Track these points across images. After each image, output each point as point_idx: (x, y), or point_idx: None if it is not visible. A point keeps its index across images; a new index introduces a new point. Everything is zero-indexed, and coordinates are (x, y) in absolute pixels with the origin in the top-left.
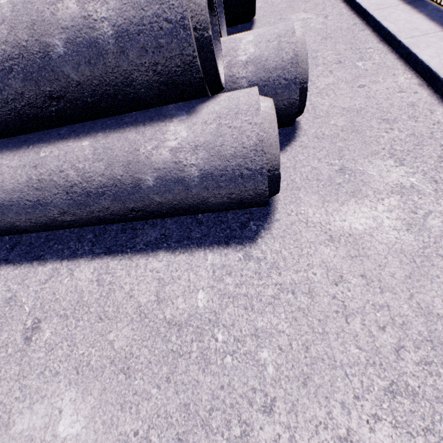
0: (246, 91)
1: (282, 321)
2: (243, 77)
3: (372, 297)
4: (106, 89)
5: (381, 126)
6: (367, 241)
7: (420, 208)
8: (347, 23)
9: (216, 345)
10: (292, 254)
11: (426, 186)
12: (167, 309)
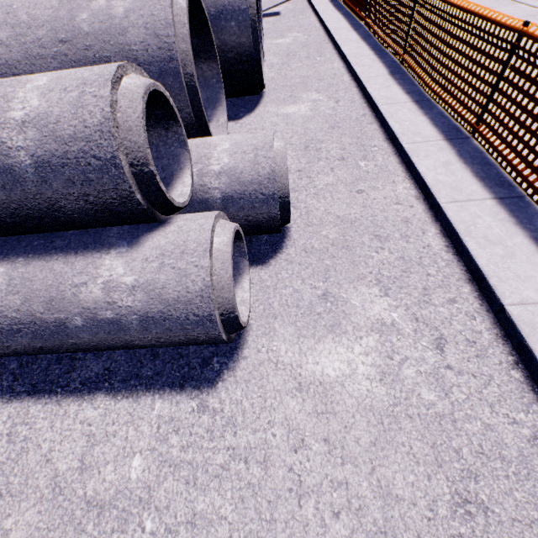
0: (200, 222)
1: (226, 502)
2: (216, 188)
3: (331, 471)
4: (28, 212)
5: (373, 243)
6: (338, 392)
7: (397, 353)
8: (357, 113)
9: (141, 537)
10: (254, 406)
11: (406, 324)
12: (90, 481)
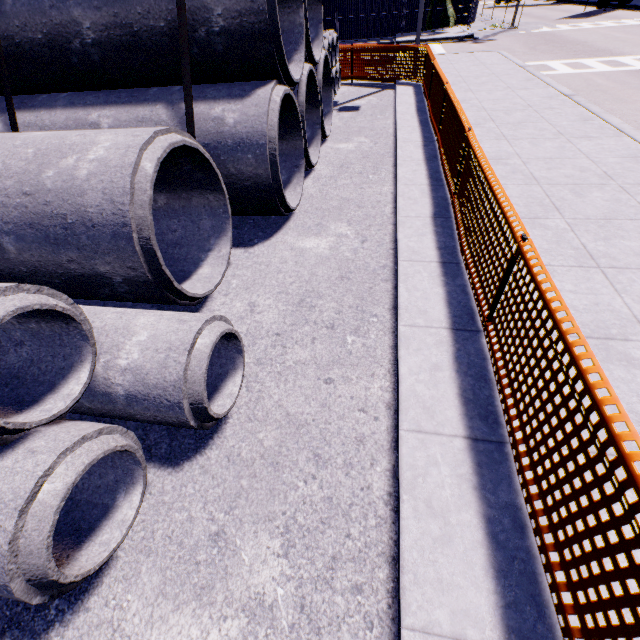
0: (40, 459)
1: None
2: (119, 384)
3: None
4: None
5: (307, 466)
6: None
7: None
8: (378, 262)
9: None
10: None
11: (287, 612)
12: None
